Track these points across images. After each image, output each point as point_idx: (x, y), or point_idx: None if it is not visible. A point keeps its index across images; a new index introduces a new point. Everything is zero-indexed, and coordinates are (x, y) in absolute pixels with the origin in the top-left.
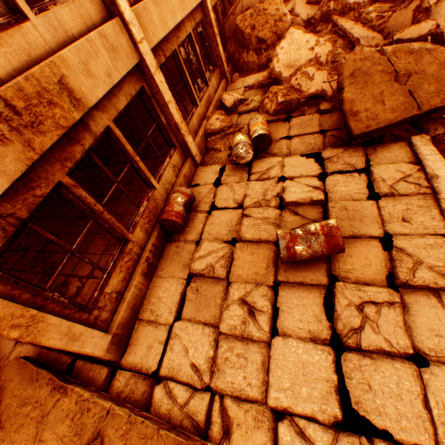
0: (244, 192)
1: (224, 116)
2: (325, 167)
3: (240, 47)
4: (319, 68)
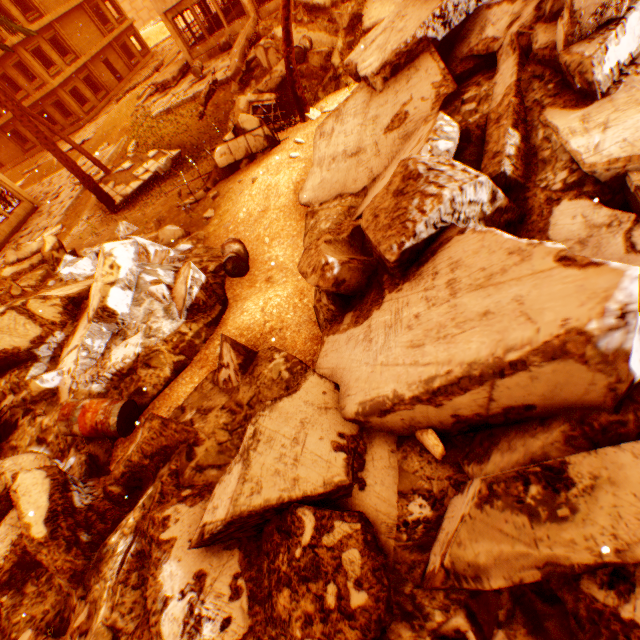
0: None
1: None
2: None
3: None
4: None
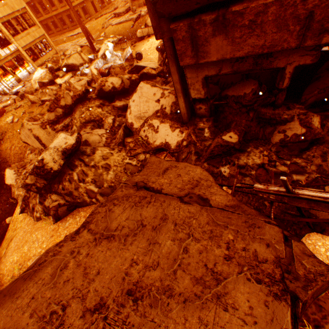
0: None
1: None
2: None
3: None
4: None
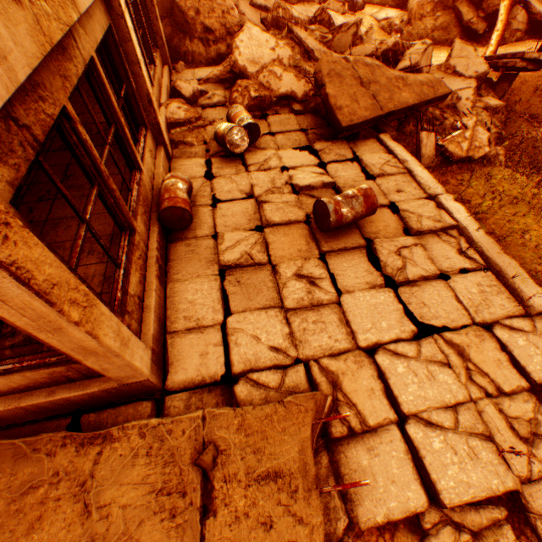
0: (249, 183)
1: (187, 106)
2: (321, 158)
3: (180, 32)
4: (286, 69)
